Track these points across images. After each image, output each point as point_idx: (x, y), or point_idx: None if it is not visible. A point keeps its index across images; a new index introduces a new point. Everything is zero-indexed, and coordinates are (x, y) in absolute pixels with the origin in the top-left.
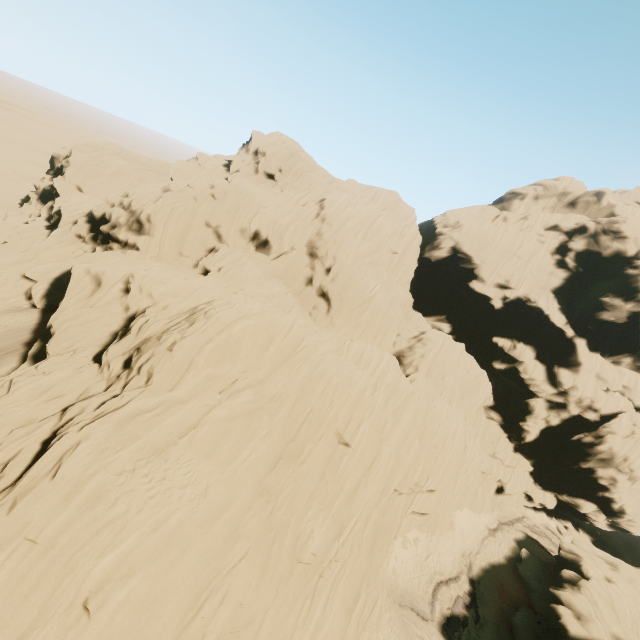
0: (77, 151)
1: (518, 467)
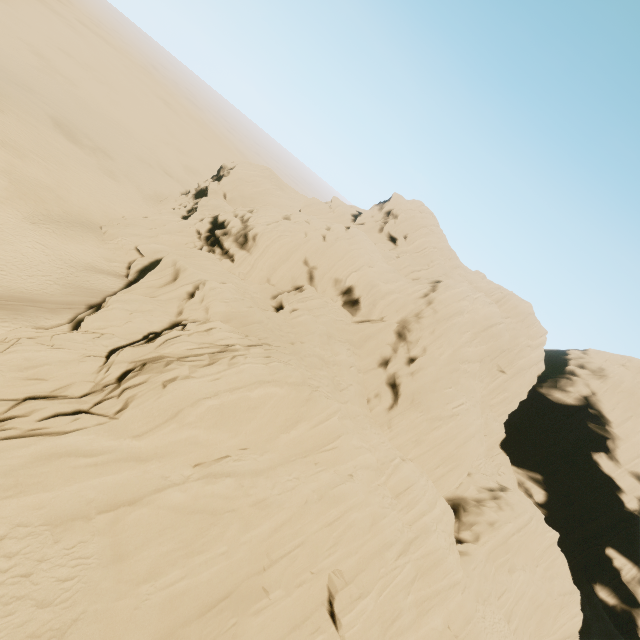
0: (240, 167)
1: None
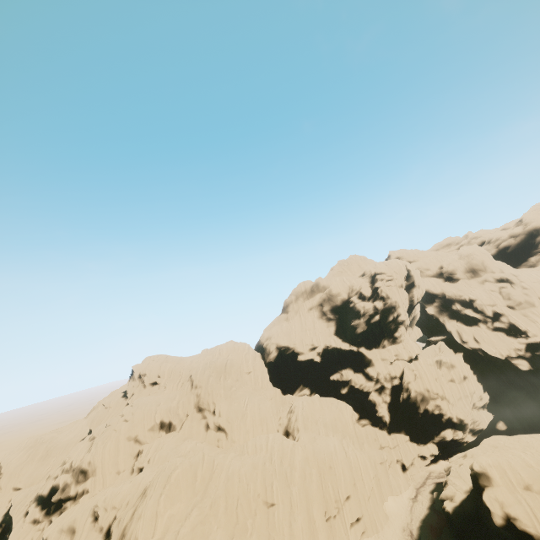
0: (6, 462)
1: (399, 442)
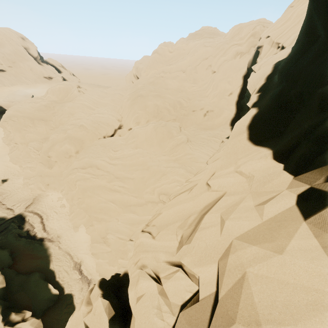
0: None
1: None
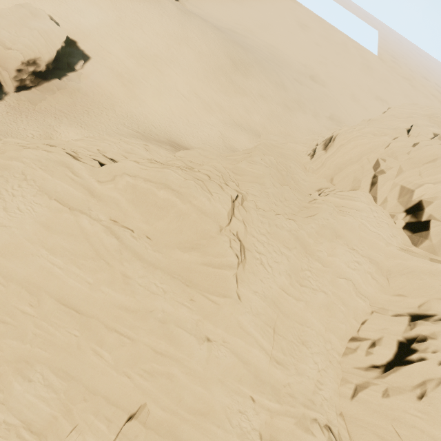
0: (400, 106)
1: None
